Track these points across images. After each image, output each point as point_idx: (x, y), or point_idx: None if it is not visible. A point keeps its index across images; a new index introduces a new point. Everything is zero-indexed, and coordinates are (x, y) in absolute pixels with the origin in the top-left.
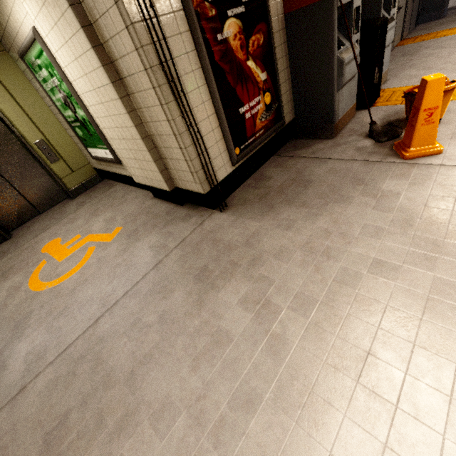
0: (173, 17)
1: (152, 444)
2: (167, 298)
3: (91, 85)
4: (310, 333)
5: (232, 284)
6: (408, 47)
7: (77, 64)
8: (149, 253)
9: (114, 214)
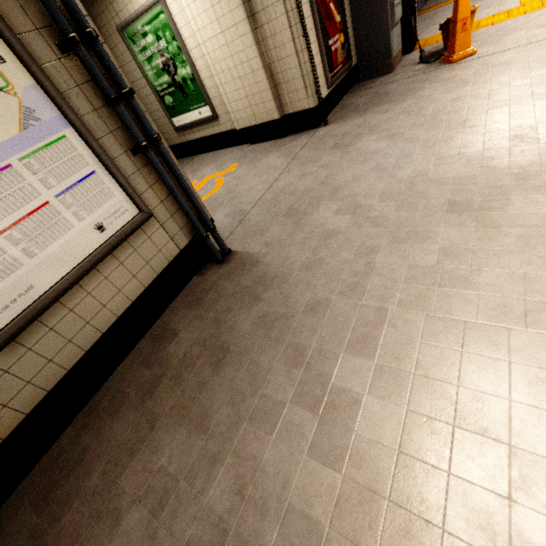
0: None
1: (360, 185)
2: (318, 161)
3: (220, 29)
4: (428, 130)
5: (363, 140)
6: (425, 15)
7: (211, 11)
8: (280, 159)
9: (218, 163)
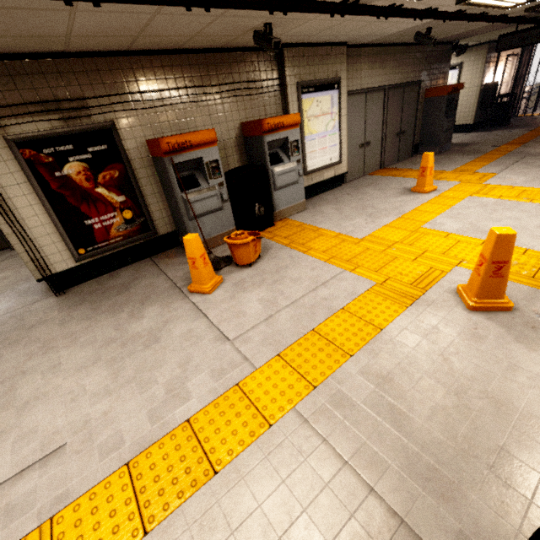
0: (4, 164)
1: None
2: None
3: None
4: None
5: None
6: (371, 179)
7: None
8: None
9: (12, 274)
